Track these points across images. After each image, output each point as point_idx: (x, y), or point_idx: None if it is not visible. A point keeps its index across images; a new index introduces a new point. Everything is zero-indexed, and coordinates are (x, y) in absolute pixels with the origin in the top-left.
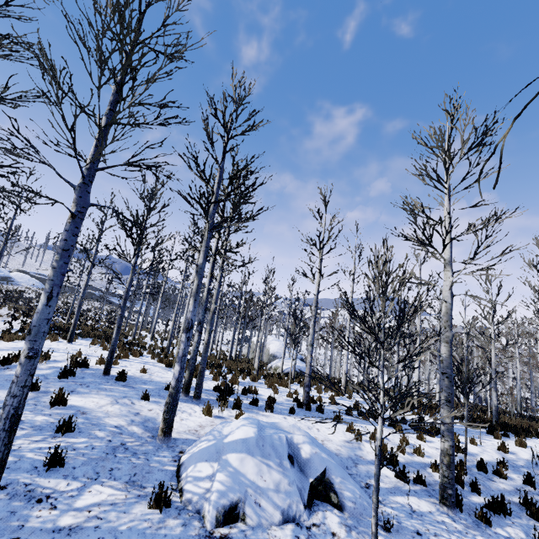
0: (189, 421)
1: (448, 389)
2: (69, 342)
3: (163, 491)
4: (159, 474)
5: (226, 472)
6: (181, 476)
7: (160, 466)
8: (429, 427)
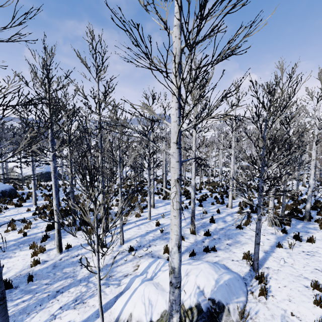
0: None
1: None
2: None
3: None
4: None
5: None
6: None
7: None
8: None
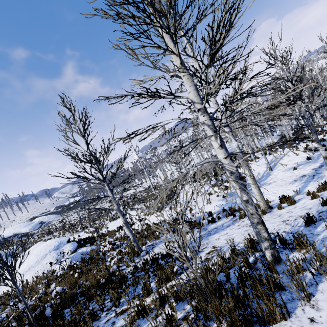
0: None
1: None
2: (256, 162)
3: None
4: None
5: None
6: None
7: None
8: None
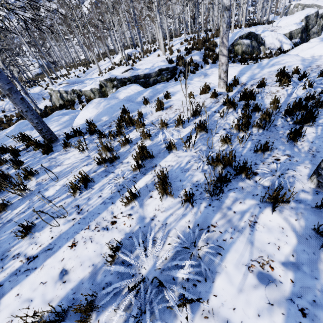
0: (0, 104)
1: (42, 69)
2: None
3: (3, 111)
4: (1, 111)
5: (11, 104)
6: (5, 109)
7: (0, 110)
8: (64, 75)
